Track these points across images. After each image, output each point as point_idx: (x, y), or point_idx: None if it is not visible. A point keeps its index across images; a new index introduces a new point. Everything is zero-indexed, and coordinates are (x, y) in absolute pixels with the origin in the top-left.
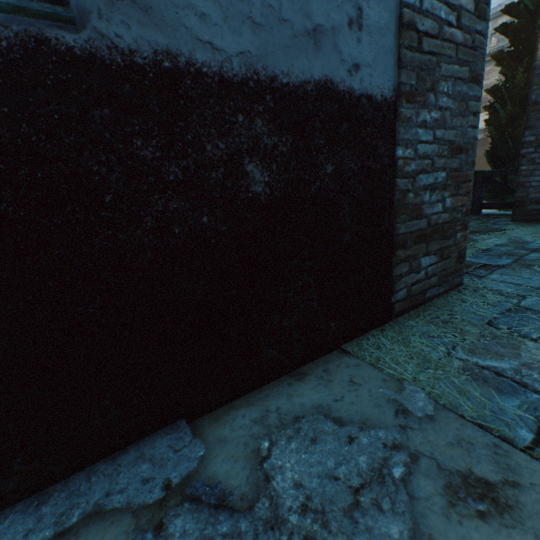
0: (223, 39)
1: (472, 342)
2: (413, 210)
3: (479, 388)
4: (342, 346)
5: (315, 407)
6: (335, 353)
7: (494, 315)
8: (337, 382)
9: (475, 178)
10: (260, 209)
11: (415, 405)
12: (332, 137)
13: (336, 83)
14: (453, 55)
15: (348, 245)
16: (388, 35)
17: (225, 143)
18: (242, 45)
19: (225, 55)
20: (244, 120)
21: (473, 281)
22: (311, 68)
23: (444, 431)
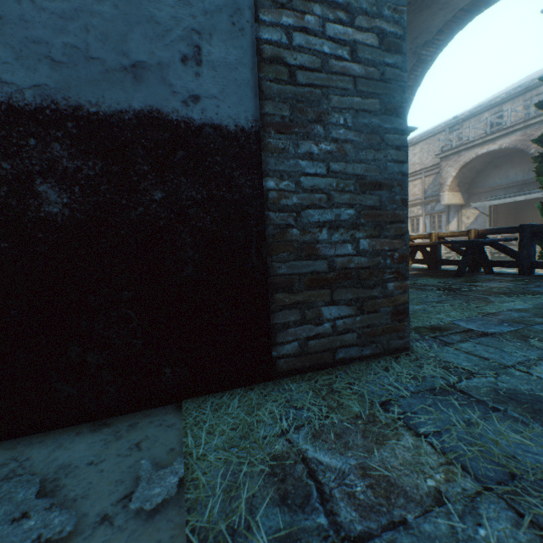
0: (14, 74)
1: (334, 422)
2: (302, 248)
3: (262, 488)
4: (185, 400)
5: (60, 467)
6: (170, 406)
7: (403, 392)
8: (122, 441)
9: (521, 232)
10: (56, 230)
11: (148, 491)
12: (161, 163)
13: (166, 112)
14: (350, 87)
15: (192, 279)
16: (242, 69)
17: (12, 164)
18: (38, 79)
19: (17, 87)
20: (37, 144)
21: (431, 347)
22: (130, 99)
23: (139, 540)
